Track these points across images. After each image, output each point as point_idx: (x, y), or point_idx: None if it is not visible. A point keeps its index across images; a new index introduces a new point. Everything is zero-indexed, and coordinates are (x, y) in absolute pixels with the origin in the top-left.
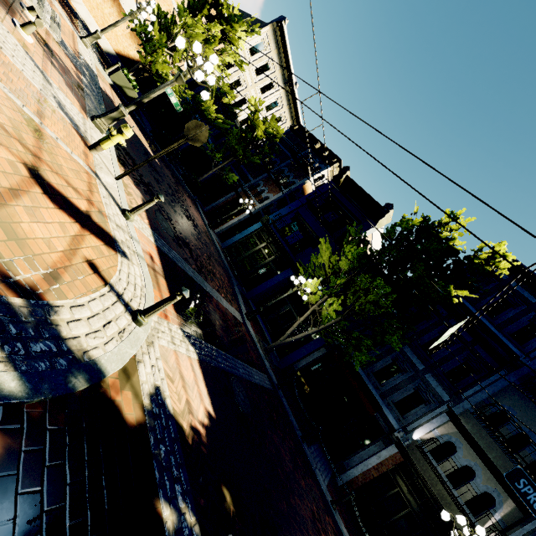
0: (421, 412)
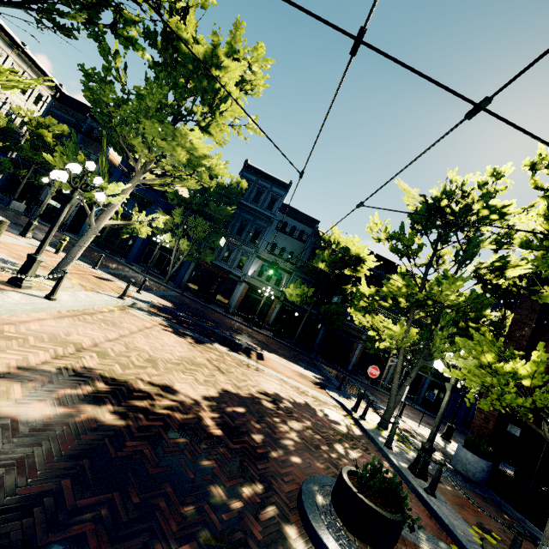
0: (248, 263)
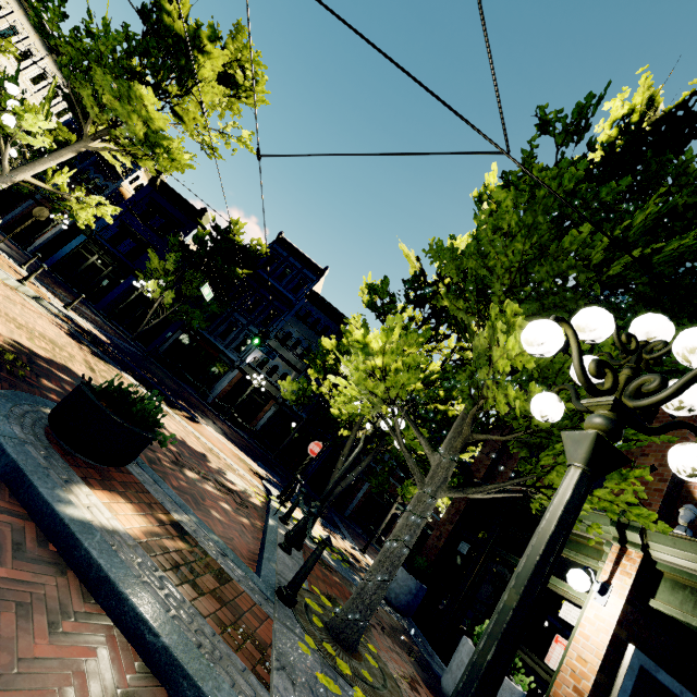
0: (250, 348)
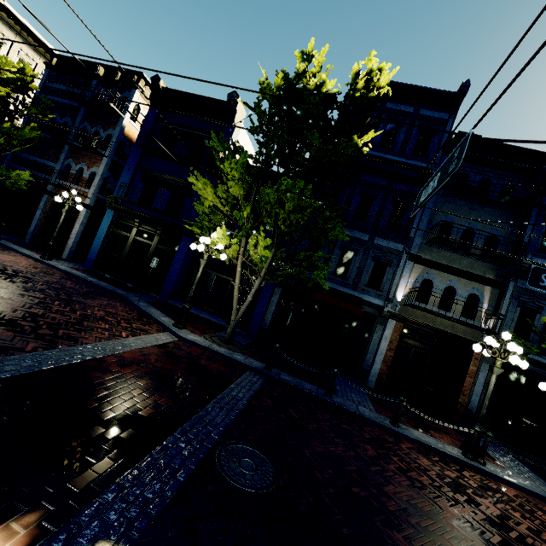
0: (391, 275)
